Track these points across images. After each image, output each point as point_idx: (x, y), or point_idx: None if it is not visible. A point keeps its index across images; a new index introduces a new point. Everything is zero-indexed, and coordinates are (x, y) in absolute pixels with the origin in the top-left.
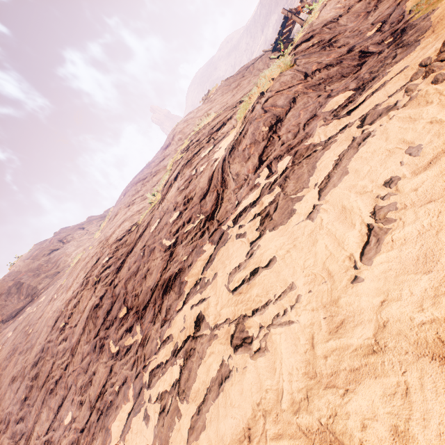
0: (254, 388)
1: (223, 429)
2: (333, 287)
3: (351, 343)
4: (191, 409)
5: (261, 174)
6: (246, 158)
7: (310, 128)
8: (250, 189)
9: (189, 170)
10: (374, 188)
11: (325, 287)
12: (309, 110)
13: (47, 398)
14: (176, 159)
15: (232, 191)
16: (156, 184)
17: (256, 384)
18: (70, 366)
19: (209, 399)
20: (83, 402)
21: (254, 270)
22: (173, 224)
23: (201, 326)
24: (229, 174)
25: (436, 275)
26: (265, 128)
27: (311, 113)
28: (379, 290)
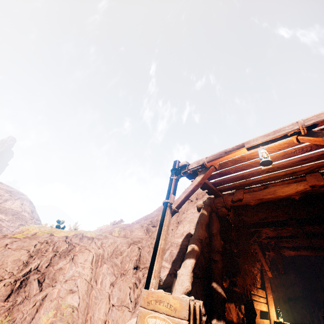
0: None
1: None
2: None
3: None
4: None
5: None
6: None
7: None
8: None
9: None
10: None
11: None
12: None
13: None
14: None
15: None
16: None
17: None
18: None
19: None
20: None
21: None
22: None
23: None
24: None
25: None
26: None
27: None
28: None
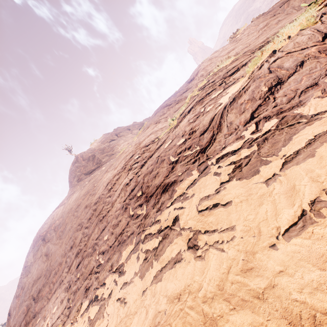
0: (189, 276)
1: (169, 286)
2: (256, 243)
3: (249, 284)
4: (158, 267)
5: (248, 128)
6: (241, 111)
7: (305, 96)
8: (236, 138)
9: (199, 107)
10: (325, 181)
11: (252, 240)
12: (313, 77)
13: (98, 223)
14: (194, 95)
15: (223, 135)
16: (177, 111)
17: (191, 274)
18: (110, 212)
19: (167, 267)
20: (113, 233)
21: (215, 203)
22: (179, 147)
23: (176, 223)
24: (225, 120)
25: (326, 275)
26: (264, 88)
27: (313, 81)
28: (283, 262)
